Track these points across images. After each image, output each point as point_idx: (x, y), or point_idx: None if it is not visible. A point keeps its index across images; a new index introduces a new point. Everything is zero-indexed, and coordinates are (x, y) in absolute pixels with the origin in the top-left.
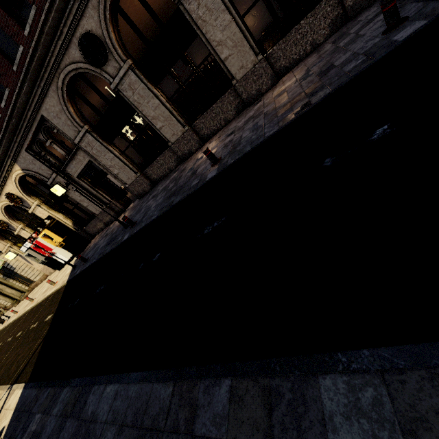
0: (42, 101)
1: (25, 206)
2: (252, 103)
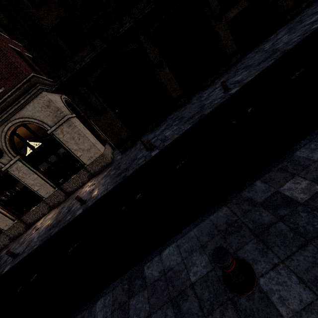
0: None
1: None
2: (57, 206)
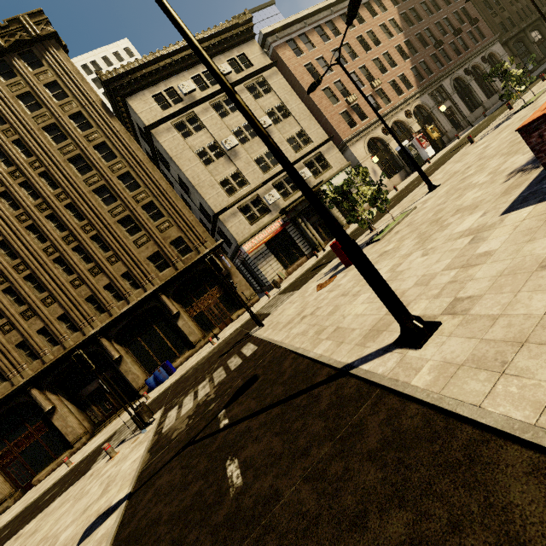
0: (444, 80)
1: (408, 122)
2: None
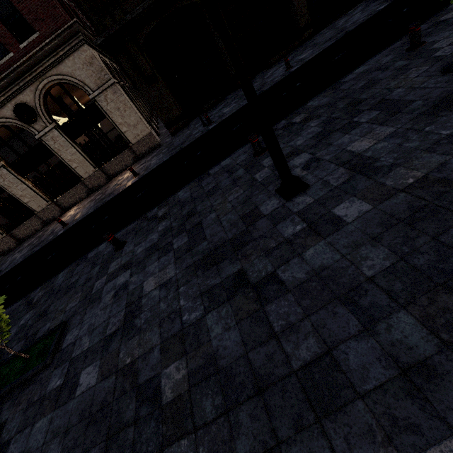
0: None
1: None
2: (96, 190)
